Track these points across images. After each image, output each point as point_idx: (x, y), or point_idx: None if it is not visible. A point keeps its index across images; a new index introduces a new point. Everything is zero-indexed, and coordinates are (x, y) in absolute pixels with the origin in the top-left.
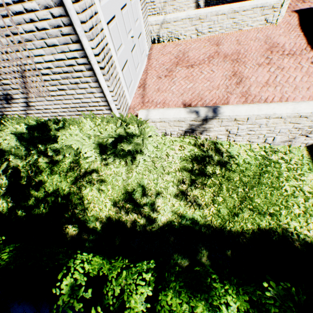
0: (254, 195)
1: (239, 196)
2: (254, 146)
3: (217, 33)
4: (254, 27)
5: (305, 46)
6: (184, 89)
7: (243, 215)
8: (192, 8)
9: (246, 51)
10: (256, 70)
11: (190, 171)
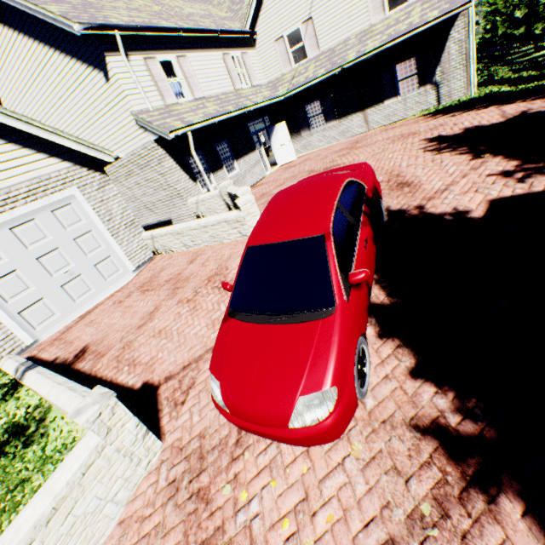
0: None
1: None
2: (76, 426)
3: (202, 245)
4: (234, 239)
5: None
6: (109, 324)
7: None
8: (224, 205)
9: (196, 276)
10: (169, 310)
11: None
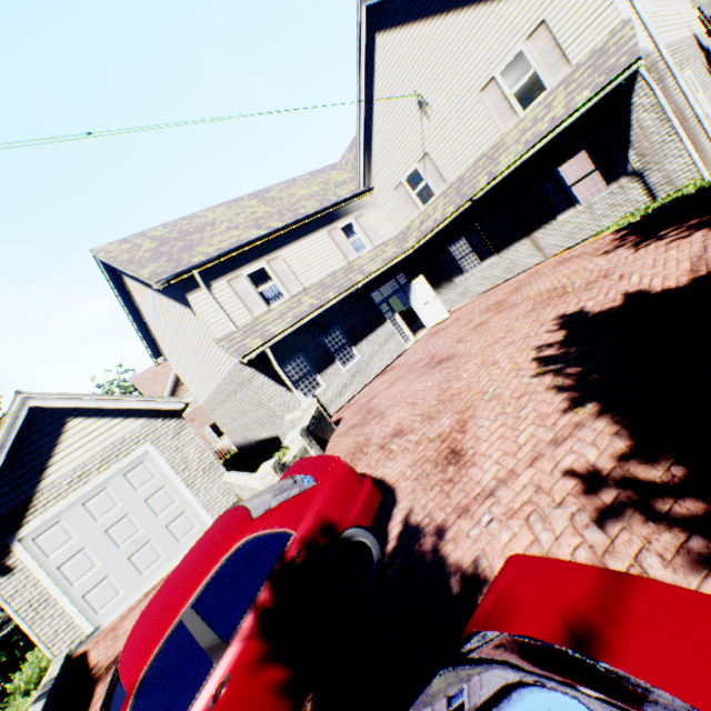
0: None
1: None
2: None
3: None
4: None
5: None
6: None
7: None
8: None
9: None
10: None
11: None
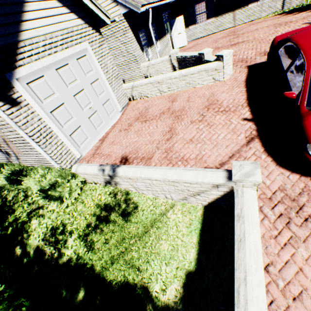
0: (135, 248)
1: (123, 246)
2: (159, 200)
3: (176, 90)
4: (205, 84)
5: (244, 101)
6: (130, 142)
7: (118, 265)
8: (170, 68)
9: (190, 107)
10: (187, 127)
11: (99, 217)
